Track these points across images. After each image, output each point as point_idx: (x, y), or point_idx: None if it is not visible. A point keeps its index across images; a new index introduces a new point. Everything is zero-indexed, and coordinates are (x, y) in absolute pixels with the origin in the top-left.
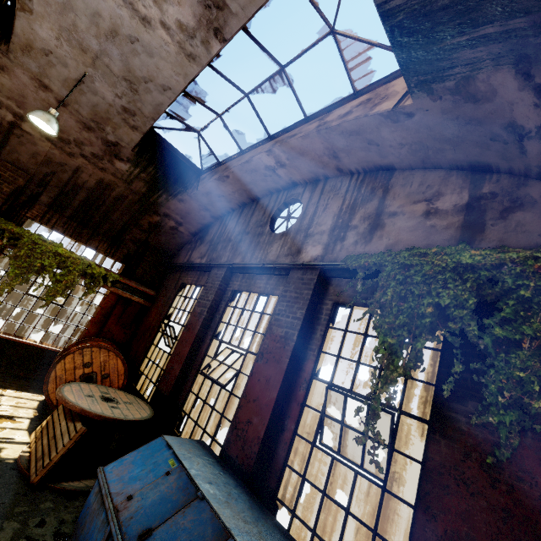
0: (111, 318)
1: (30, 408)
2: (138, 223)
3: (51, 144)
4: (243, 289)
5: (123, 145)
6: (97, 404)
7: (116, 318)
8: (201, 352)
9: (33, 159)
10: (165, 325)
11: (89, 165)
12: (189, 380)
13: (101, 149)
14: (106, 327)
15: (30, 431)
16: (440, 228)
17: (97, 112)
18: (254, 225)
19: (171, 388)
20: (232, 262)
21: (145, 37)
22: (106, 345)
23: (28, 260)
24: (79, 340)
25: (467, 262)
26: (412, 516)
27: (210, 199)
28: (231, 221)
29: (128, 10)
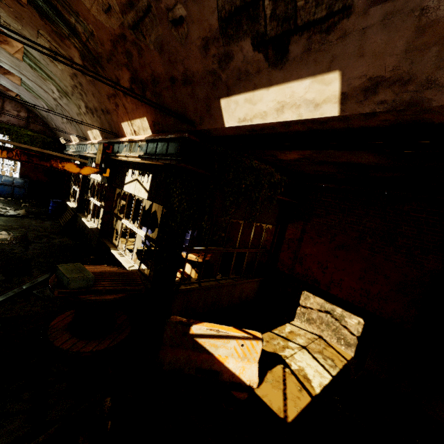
0: None
1: None
2: None
3: None
4: None
5: None
6: None
7: None
8: None
9: None
10: None
11: None
12: None
13: None
14: None
15: None
16: (22, 121)
17: None
18: None
19: None
20: None
21: None
22: None
23: None
24: None
25: (29, 134)
26: (20, 168)
27: None
28: None
29: None
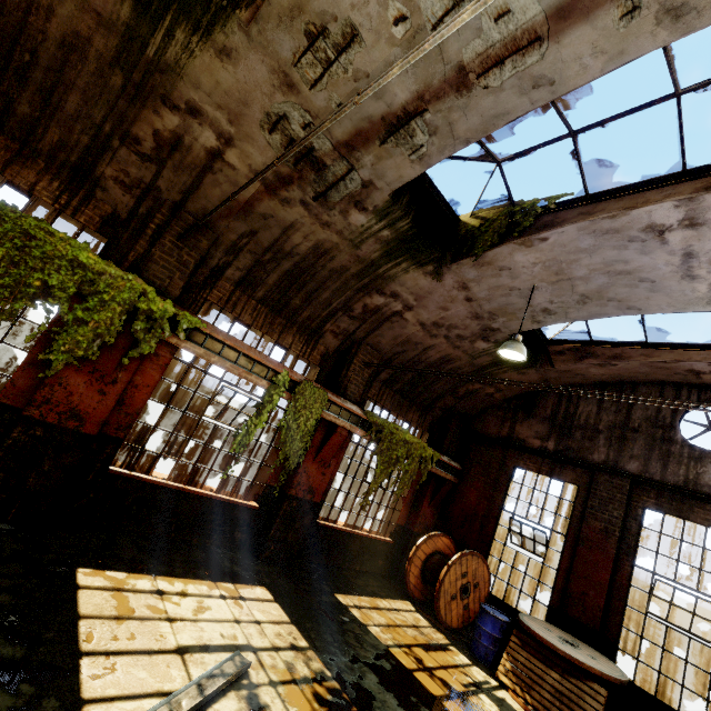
0: (425, 499)
1: (430, 627)
2: (455, 391)
3: (421, 327)
4: (670, 513)
5: (503, 331)
6: (585, 657)
7: (428, 498)
8: (621, 580)
9: (393, 340)
10: (521, 523)
11: (445, 343)
12: (615, 613)
13: (473, 332)
14: (421, 510)
15: (477, 666)
16: None
17: (505, 308)
18: (645, 422)
19: (599, 621)
20: (622, 466)
21: (668, 283)
22: (445, 539)
23: (388, 453)
24: (394, 524)
25: None
26: None
27: (560, 375)
28: (584, 401)
29: (677, 268)
